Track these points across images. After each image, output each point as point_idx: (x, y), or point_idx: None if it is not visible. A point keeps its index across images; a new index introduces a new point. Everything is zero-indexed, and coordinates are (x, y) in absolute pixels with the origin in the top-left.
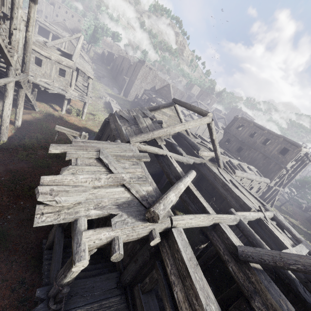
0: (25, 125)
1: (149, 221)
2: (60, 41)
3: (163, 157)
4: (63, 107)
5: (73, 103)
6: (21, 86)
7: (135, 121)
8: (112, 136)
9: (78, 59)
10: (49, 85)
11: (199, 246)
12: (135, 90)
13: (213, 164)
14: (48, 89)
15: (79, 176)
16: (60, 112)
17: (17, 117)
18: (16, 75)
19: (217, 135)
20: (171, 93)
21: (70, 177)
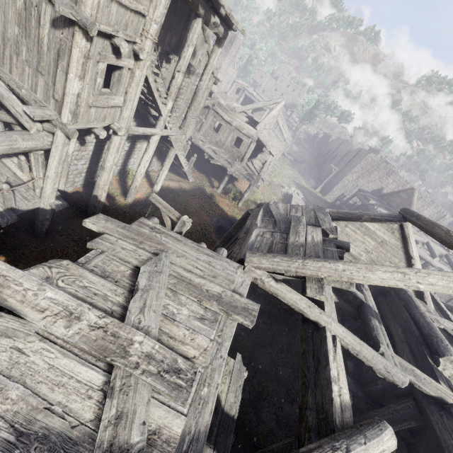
0: (164, 192)
1: None
2: (253, 106)
3: (315, 327)
4: (221, 184)
5: (239, 183)
6: (172, 145)
7: (289, 227)
8: None
9: (269, 131)
10: (216, 154)
11: None
12: (343, 188)
13: None
14: (212, 159)
15: (50, 290)
16: (215, 189)
17: (158, 180)
18: (167, 129)
19: None
20: (413, 205)
21: (32, 283)
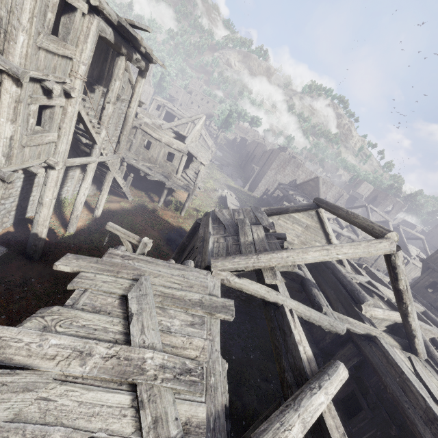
0: (106, 215)
1: None
2: (177, 123)
3: (275, 307)
4: (161, 197)
5: (177, 194)
6: (109, 169)
7: (237, 230)
8: (196, 249)
9: (196, 142)
10: (151, 171)
11: None
12: (266, 183)
13: (398, 343)
14: (148, 175)
15: (52, 337)
16: (156, 203)
17: (98, 205)
18: (103, 155)
19: (407, 269)
20: (320, 190)
21: (32, 336)
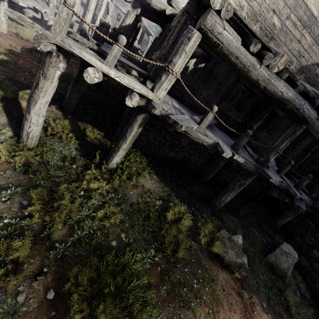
0: None
1: (168, 3)
2: None
3: None
4: None
5: None
6: (108, 12)
7: None
8: None
9: None
10: None
11: (197, 66)
12: None
13: None
14: None
15: None
16: None
17: None
18: None
19: None
20: None
21: None
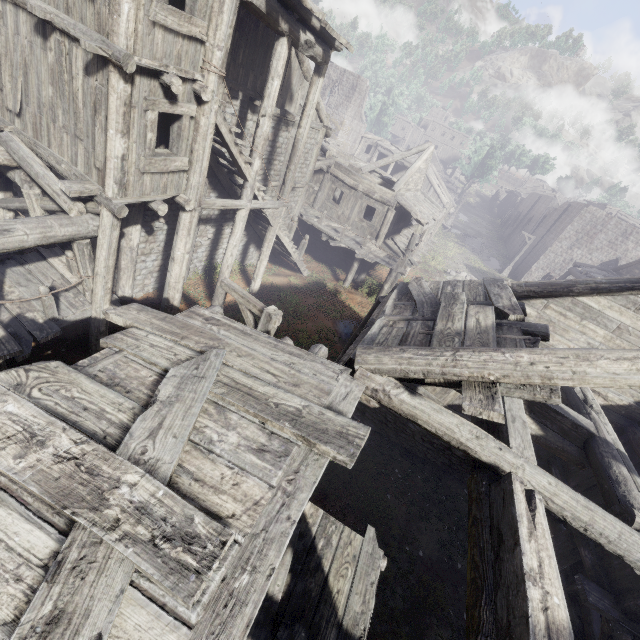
0: (267, 291)
1: None
2: (386, 161)
3: (494, 476)
4: (348, 274)
5: (378, 273)
6: (269, 222)
7: (438, 311)
8: None
9: (417, 193)
10: (337, 233)
11: None
12: (548, 265)
13: None
14: (333, 240)
15: (13, 401)
16: (341, 282)
17: (255, 275)
18: (258, 199)
19: None
20: None
21: None
